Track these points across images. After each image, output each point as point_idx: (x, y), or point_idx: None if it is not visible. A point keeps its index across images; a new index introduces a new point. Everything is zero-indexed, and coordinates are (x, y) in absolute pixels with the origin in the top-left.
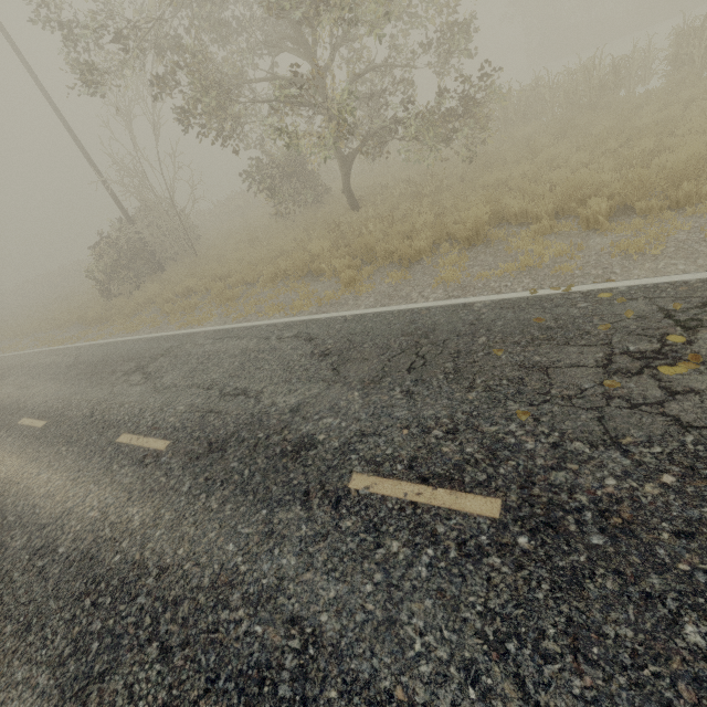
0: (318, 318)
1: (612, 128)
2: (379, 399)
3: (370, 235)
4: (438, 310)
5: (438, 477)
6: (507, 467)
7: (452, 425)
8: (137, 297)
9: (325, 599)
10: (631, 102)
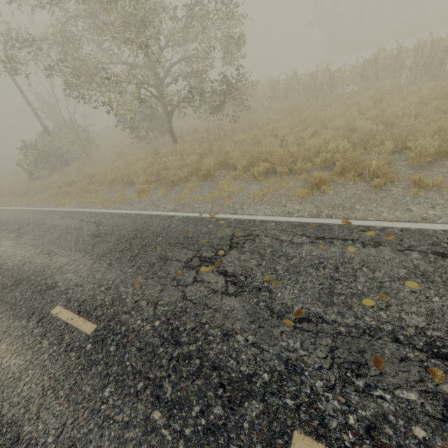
0: (112, 212)
1: (301, 117)
2: (96, 266)
3: (160, 165)
4: (159, 218)
5: (85, 312)
6: (112, 310)
7: (111, 285)
8: (45, 182)
9: (3, 366)
10: (330, 99)
